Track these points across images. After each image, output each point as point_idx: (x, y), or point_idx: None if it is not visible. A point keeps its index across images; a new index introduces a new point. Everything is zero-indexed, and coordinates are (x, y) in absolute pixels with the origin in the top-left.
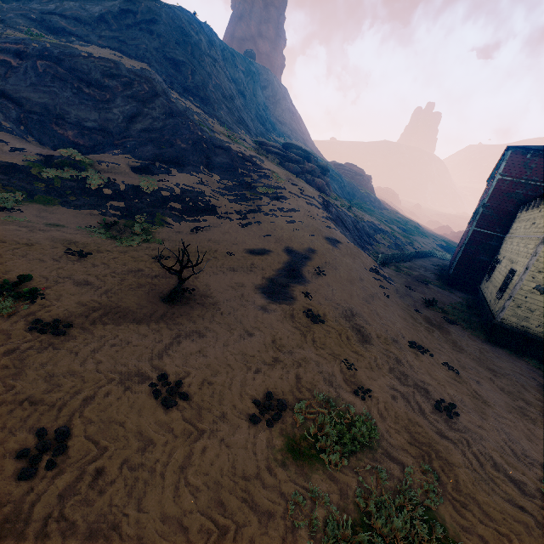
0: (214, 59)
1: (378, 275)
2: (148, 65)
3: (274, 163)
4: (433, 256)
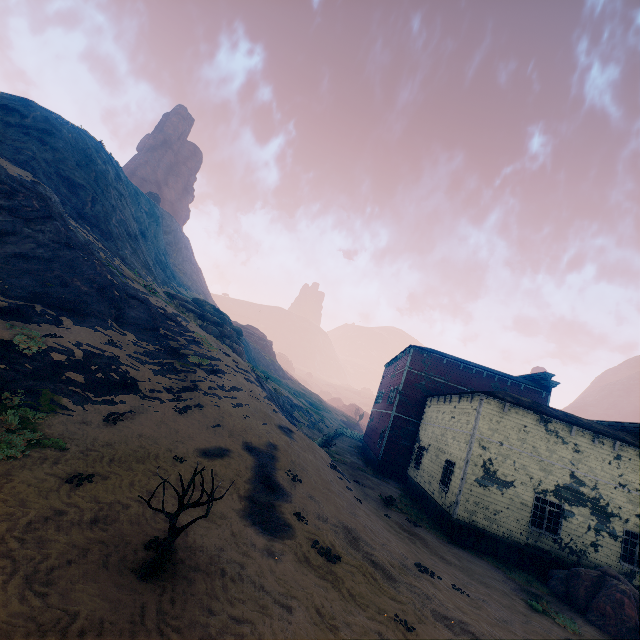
0: (121, 194)
1: (338, 472)
2: (32, 175)
3: (197, 324)
4: (343, 434)
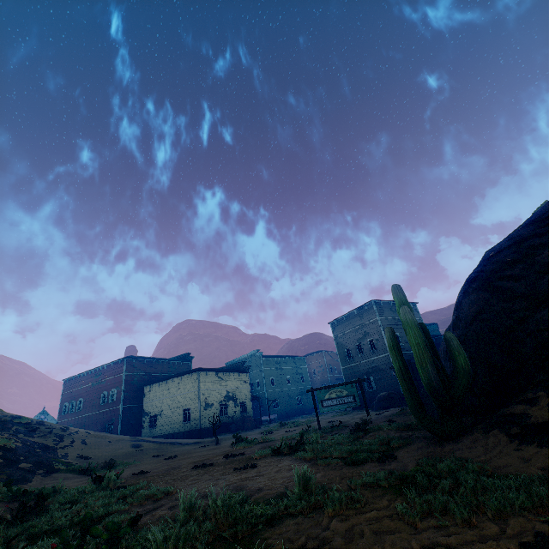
0: None
1: None
2: None
3: None
4: None
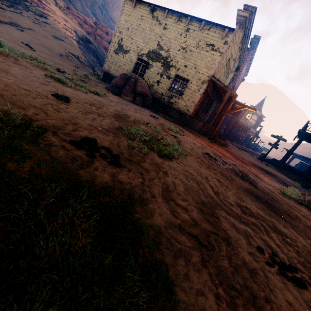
0: None
1: (74, 57)
2: None
3: (64, 13)
4: None
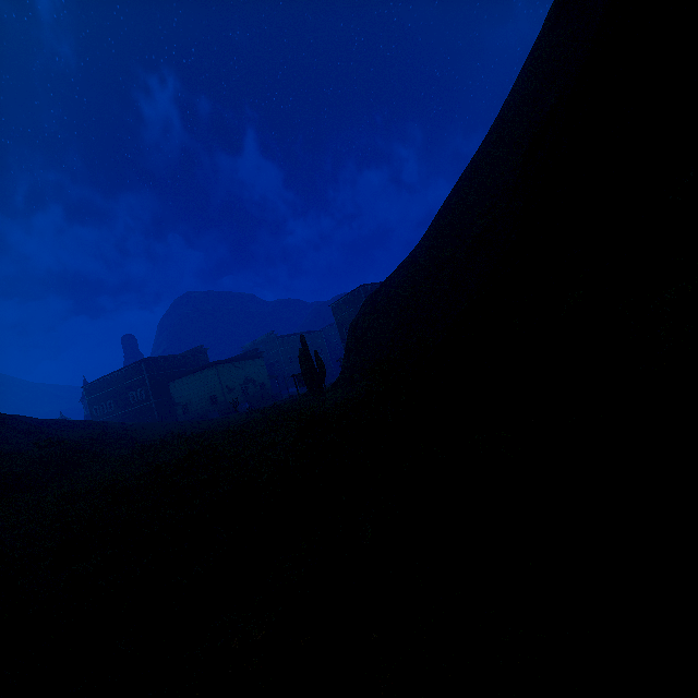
0: None
1: None
2: None
3: None
4: None
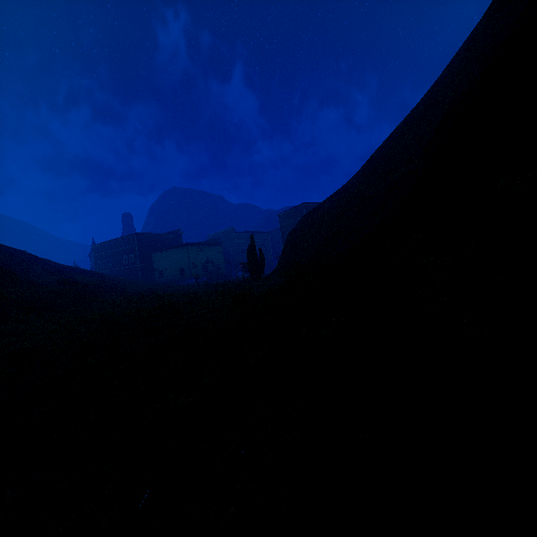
0: None
1: None
2: None
3: None
4: None
